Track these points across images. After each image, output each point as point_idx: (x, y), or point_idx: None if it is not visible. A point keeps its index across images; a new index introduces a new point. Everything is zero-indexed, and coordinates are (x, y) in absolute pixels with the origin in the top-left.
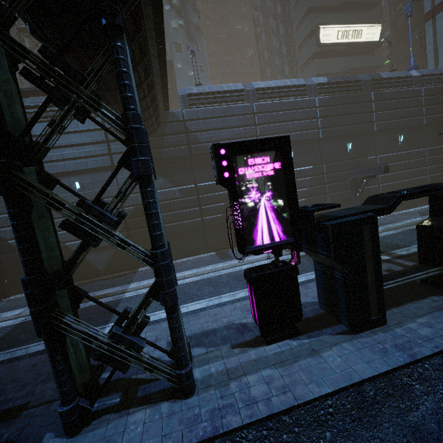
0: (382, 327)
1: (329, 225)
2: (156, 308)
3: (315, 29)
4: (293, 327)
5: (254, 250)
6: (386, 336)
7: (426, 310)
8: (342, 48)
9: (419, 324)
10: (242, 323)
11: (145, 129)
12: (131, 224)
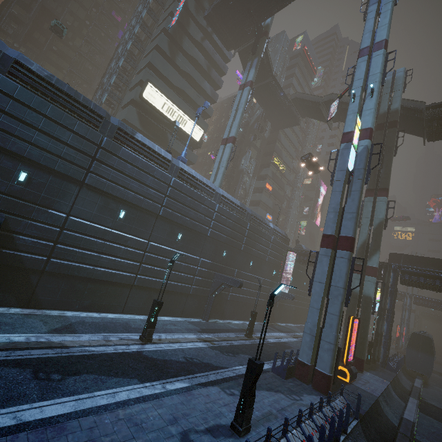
0: None
1: None
2: None
3: (145, 82)
4: None
5: None
6: None
7: None
8: (165, 120)
9: None
10: None
11: None
12: None
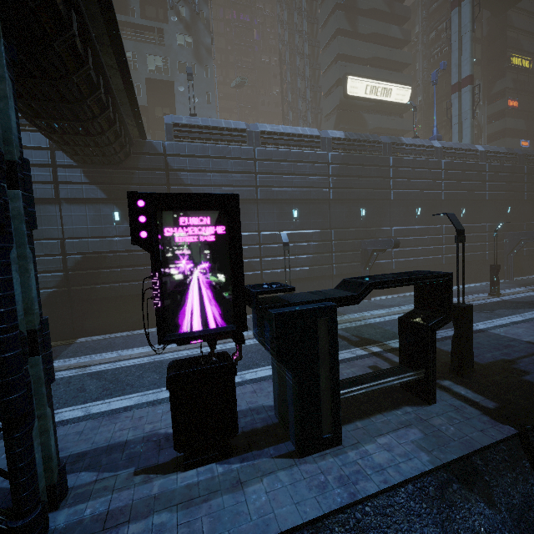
0: (335, 449)
1: (274, 314)
2: (65, 402)
3: (343, 78)
4: (224, 444)
5: (176, 339)
6: (335, 463)
7: (392, 426)
8: (370, 104)
9: (379, 446)
10: (168, 434)
11: (24, 158)
12: (74, 278)
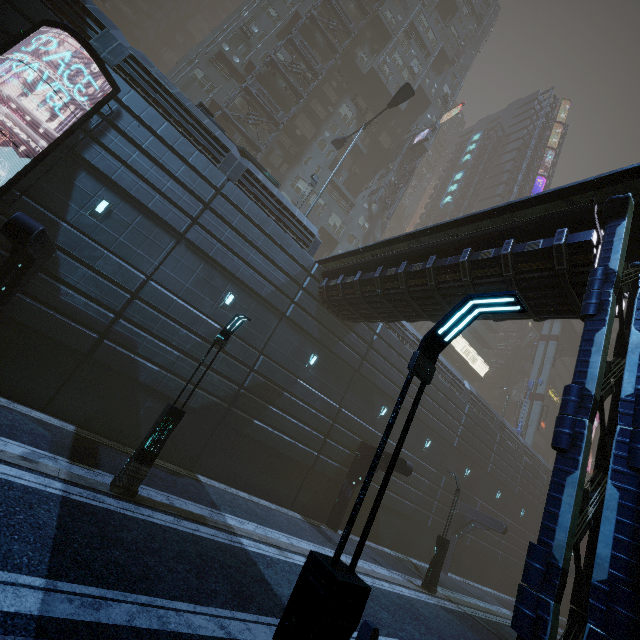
0: None
1: None
2: None
3: None
4: None
5: None
6: None
7: None
8: (460, 360)
9: None
10: None
11: None
12: (243, 399)
